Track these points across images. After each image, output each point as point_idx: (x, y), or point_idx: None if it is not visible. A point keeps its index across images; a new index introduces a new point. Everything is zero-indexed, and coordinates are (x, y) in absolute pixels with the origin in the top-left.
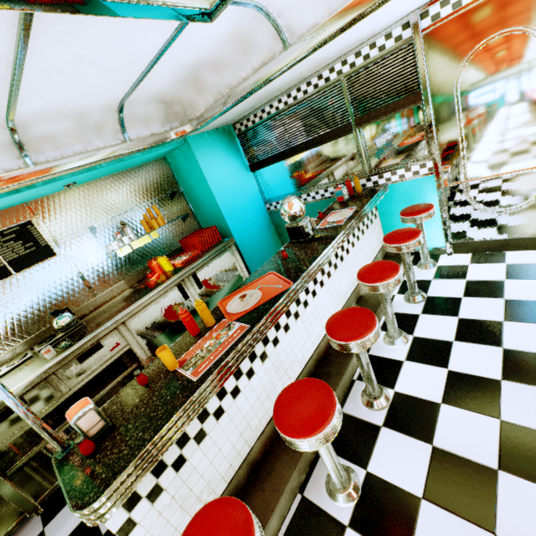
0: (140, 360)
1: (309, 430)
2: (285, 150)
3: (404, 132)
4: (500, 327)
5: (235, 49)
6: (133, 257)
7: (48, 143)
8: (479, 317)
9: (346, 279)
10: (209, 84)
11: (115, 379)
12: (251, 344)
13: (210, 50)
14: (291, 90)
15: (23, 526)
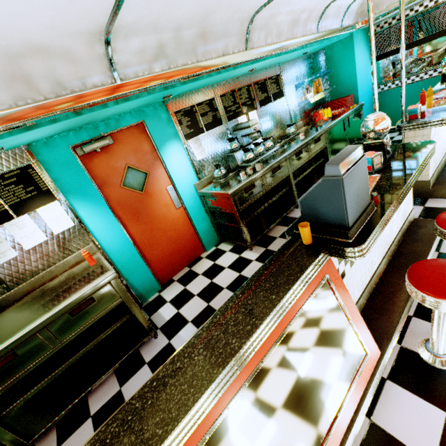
0: (326, 156)
1: None
2: (411, 42)
3: None
4: None
5: None
6: (305, 109)
7: (324, 21)
8: None
9: None
10: None
11: (318, 162)
12: None
13: None
14: None
15: (291, 211)
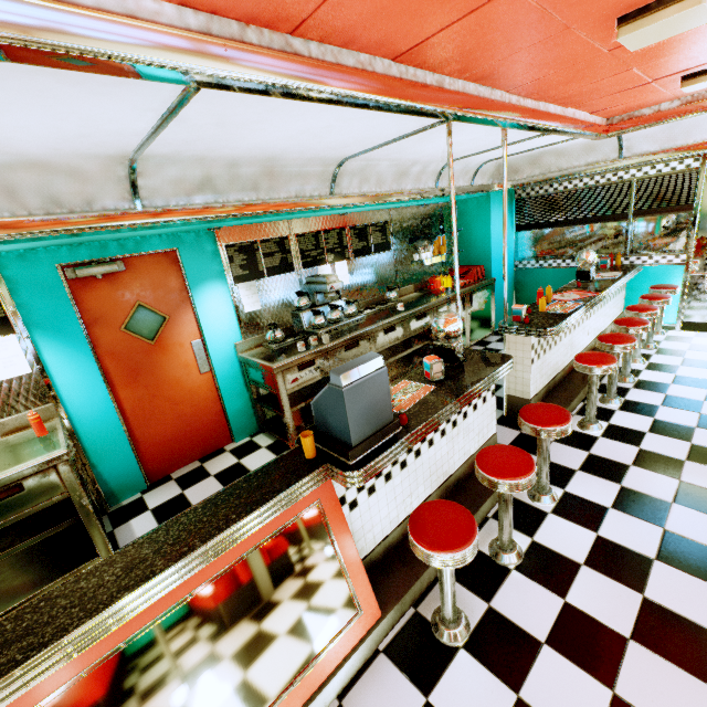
0: (433, 338)
1: (626, 341)
2: (558, 220)
3: (670, 230)
4: None
5: (582, 149)
6: (420, 270)
7: (446, 177)
8: (699, 359)
9: (602, 320)
10: (544, 162)
11: (420, 344)
12: (585, 311)
13: (566, 146)
14: (584, 178)
15: None
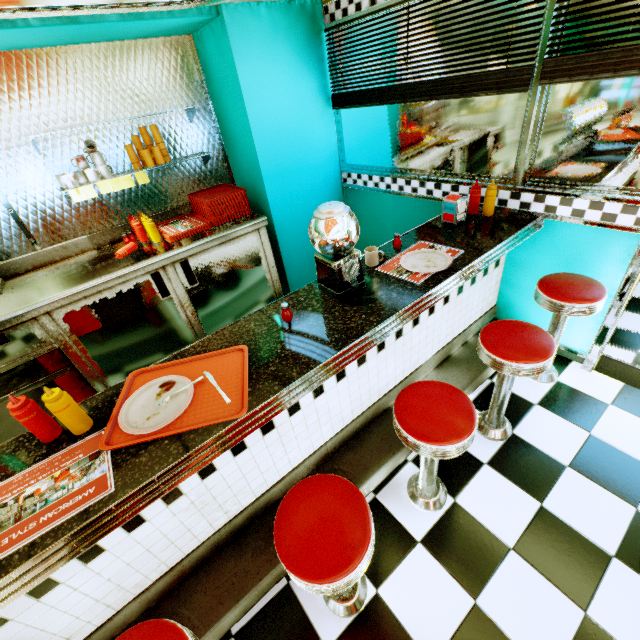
0: (76, 365)
1: None
2: (394, 85)
3: (633, 125)
4: (601, 567)
5: None
6: (108, 203)
7: None
8: (575, 524)
9: (395, 364)
10: None
11: (34, 382)
12: (98, 531)
13: None
14: None
15: None
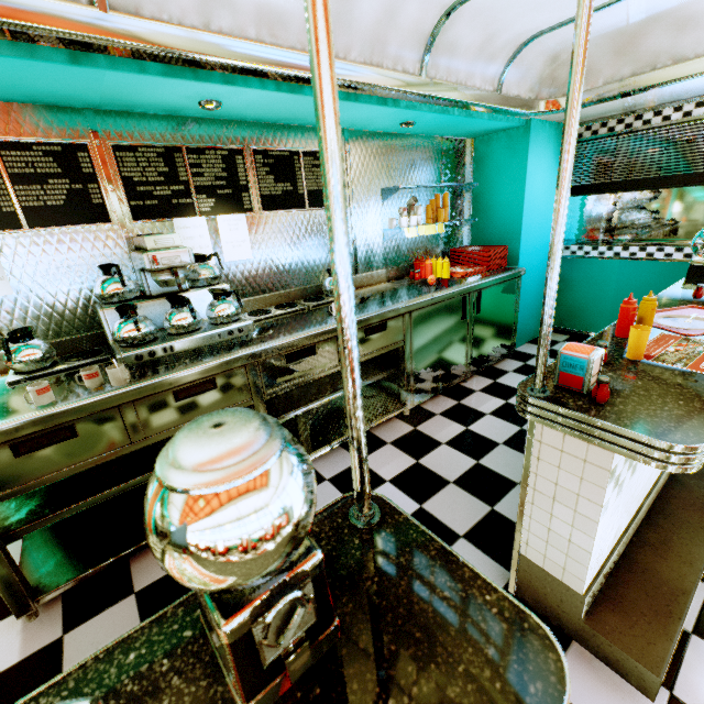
0: (401, 366)
1: None
2: (644, 178)
3: None
4: None
5: None
6: (401, 247)
7: (447, 56)
8: None
9: None
10: (646, 47)
11: (374, 376)
12: None
13: None
14: None
15: None
